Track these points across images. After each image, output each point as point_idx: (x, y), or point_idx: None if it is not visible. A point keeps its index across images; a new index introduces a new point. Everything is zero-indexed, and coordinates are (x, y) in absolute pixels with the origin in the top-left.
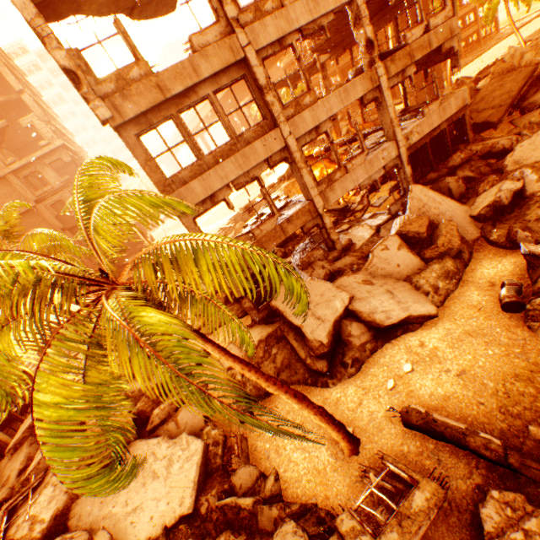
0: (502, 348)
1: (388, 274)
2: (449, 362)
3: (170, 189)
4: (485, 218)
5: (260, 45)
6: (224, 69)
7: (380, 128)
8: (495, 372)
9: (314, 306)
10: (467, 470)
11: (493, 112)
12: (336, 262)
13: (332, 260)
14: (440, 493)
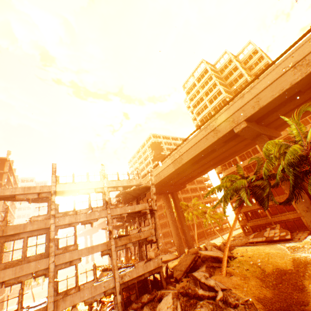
0: None
1: None
2: None
3: None
4: None
5: (59, 224)
6: (38, 229)
7: (127, 265)
8: None
9: None
10: None
11: (179, 272)
12: None
13: None
14: None
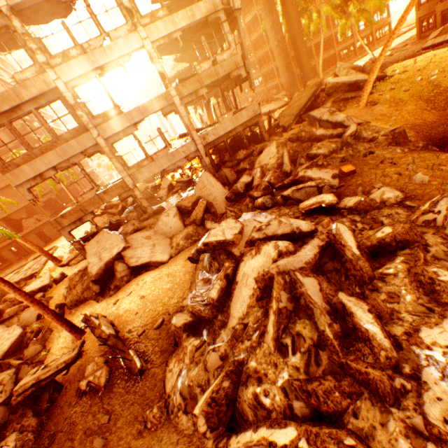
0: (172, 284)
1: (164, 233)
2: (144, 291)
3: (8, 170)
4: (232, 200)
5: (68, 79)
6: (41, 94)
7: (210, 125)
8: (156, 298)
9: (103, 251)
10: (104, 348)
11: (288, 119)
12: (144, 222)
13: (143, 220)
14: (72, 356)
